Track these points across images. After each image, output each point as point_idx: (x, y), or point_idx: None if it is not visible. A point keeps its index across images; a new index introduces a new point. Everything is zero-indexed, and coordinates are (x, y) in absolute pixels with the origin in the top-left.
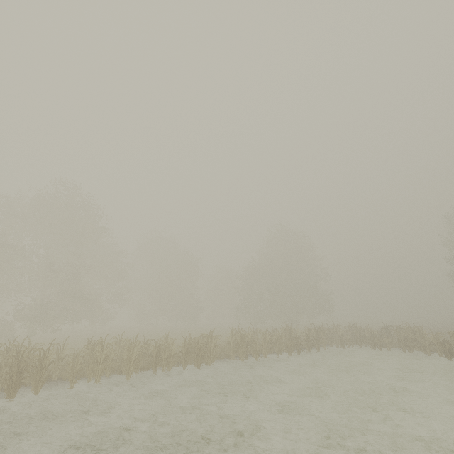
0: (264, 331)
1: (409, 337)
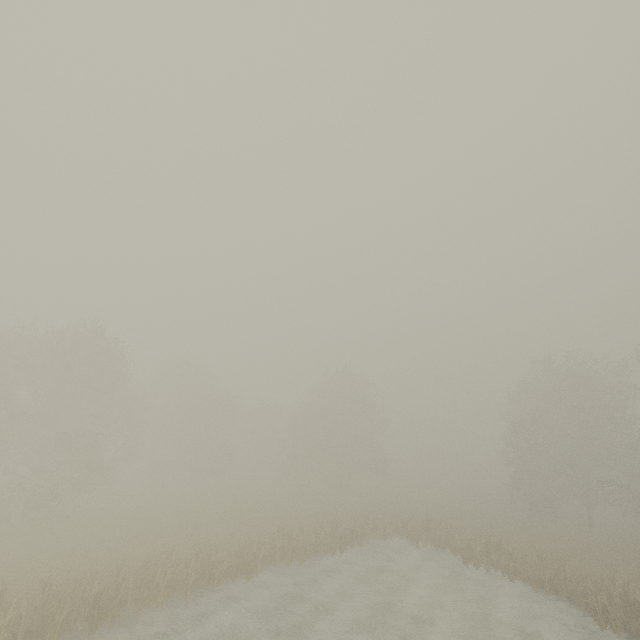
0: (310, 534)
1: (442, 537)
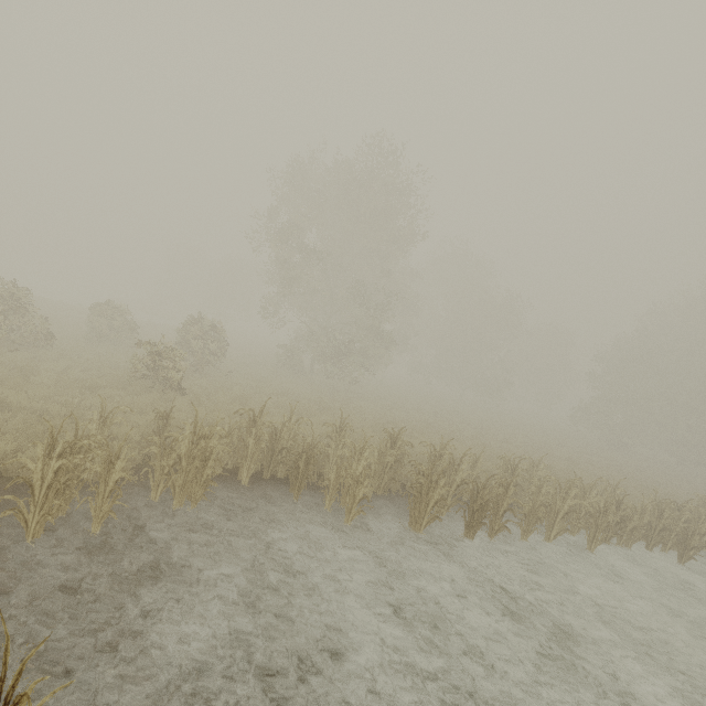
0: None
1: None
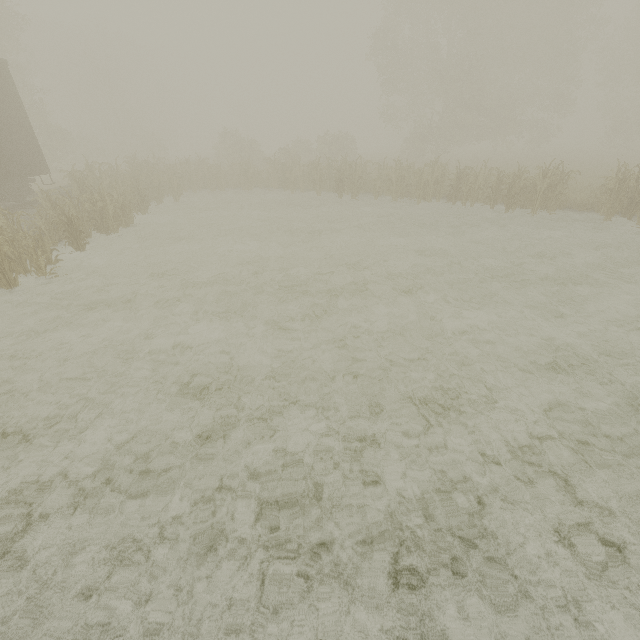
0: None
1: None
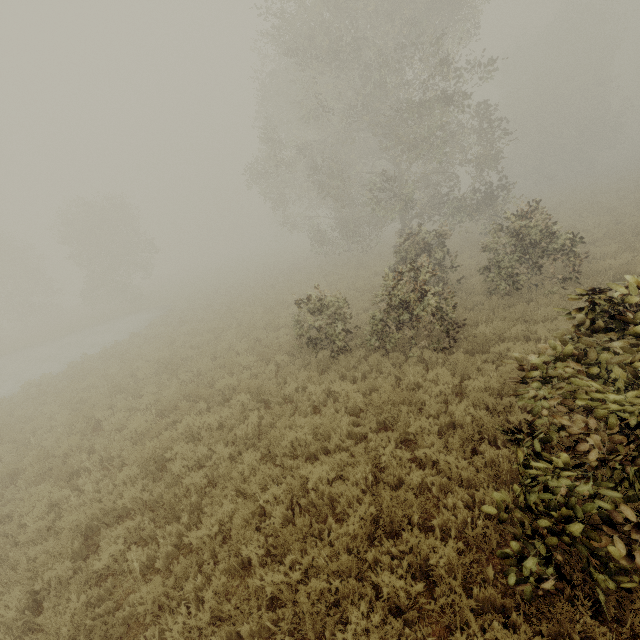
0: None
1: None
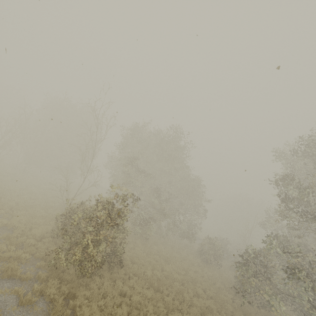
0: None
1: None
